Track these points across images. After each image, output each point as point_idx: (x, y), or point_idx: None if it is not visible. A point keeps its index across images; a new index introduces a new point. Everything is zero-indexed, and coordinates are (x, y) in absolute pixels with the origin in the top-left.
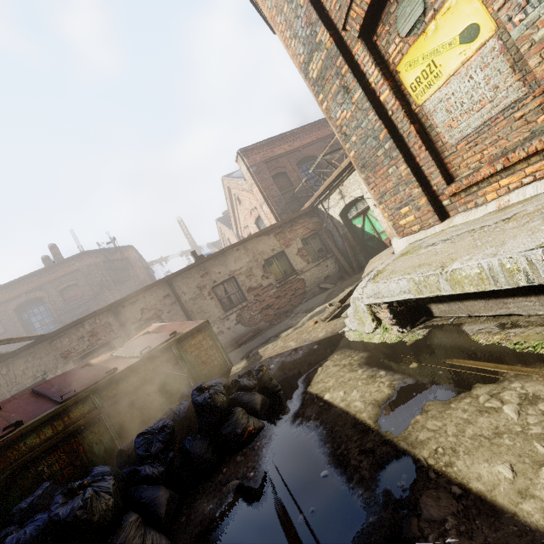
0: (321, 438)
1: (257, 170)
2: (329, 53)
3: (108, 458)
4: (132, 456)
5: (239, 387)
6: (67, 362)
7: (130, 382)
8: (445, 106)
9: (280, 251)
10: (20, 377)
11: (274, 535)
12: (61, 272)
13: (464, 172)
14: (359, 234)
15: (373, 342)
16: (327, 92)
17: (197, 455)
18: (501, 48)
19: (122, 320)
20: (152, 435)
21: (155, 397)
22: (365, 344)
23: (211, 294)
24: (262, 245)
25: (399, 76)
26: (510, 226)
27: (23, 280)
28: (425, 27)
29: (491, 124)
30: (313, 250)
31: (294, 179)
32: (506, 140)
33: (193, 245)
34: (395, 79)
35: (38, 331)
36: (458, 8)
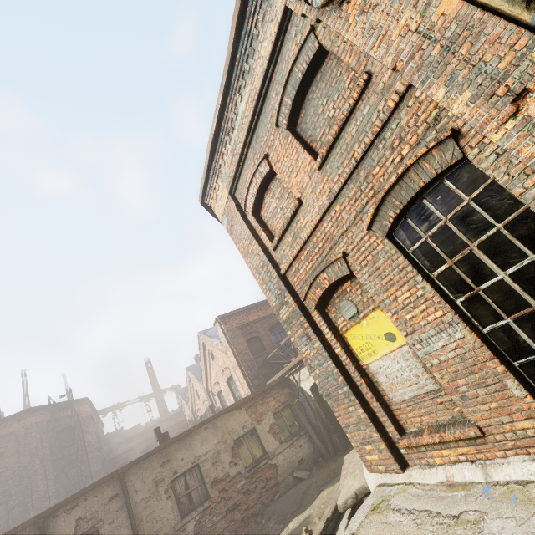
0: None
1: (233, 335)
2: (294, 311)
3: None
4: None
5: None
6: None
7: None
8: (385, 373)
9: (251, 428)
10: None
11: None
12: None
13: (411, 428)
14: (331, 410)
15: None
16: (294, 332)
17: None
18: (413, 353)
19: None
20: None
21: None
22: None
23: (168, 491)
24: (232, 421)
25: (347, 340)
26: (459, 534)
27: None
28: (360, 320)
29: (421, 399)
30: (285, 425)
31: (267, 343)
32: (436, 415)
33: (156, 390)
34: (344, 340)
35: None
36: (379, 320)
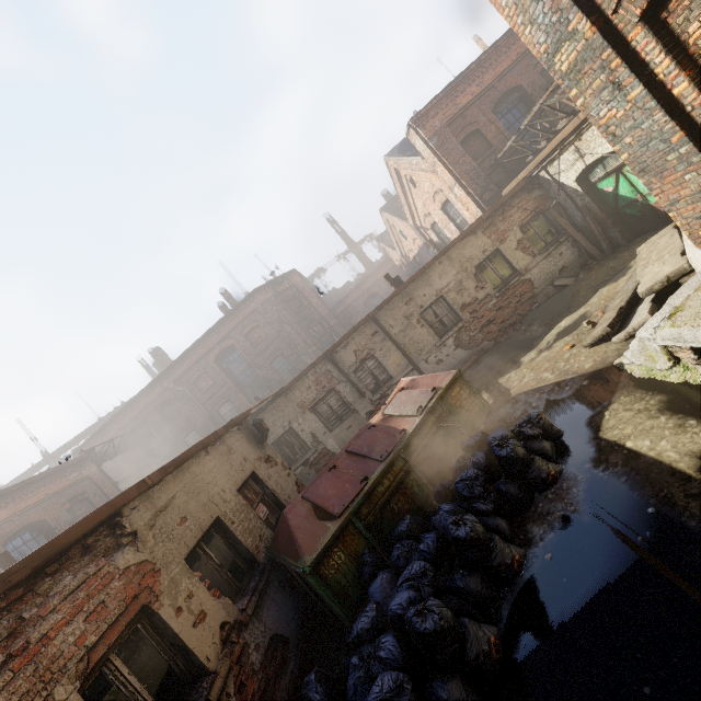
0: (637, 482)
1: (439, 141)
2: (589, 45)
3: (426, 496)
4: (449, 495)
5: (524, 436)
6: (304, 411)
7: (420, 438)
8: None
9: (493, 250)
10: (273, 428)
11: (620, 548)
12: (240, 316)
13: None
14: (610, 200)
15: (670, 381)
16: (585, 87)
17: (513, 494)
18: None
19: (339, 365)
20: (469, 482)
21: (440, 448)
22: (659, 384)
23: (420, 322)
24: (468, 249)
25: None
26: None
27: (211, 331)
28: None
29: None
30: (537, 237)
31: (492, 136)
32: None
33: (351, 245)
34: (697, 64)
35: (239, 377)
36: None
